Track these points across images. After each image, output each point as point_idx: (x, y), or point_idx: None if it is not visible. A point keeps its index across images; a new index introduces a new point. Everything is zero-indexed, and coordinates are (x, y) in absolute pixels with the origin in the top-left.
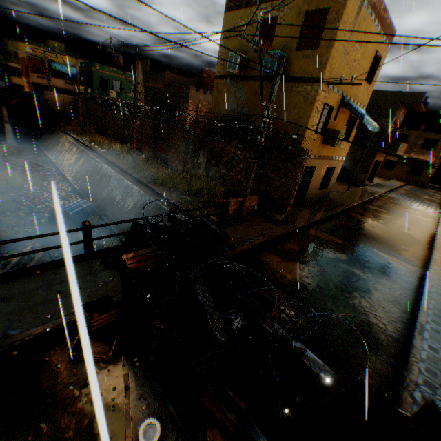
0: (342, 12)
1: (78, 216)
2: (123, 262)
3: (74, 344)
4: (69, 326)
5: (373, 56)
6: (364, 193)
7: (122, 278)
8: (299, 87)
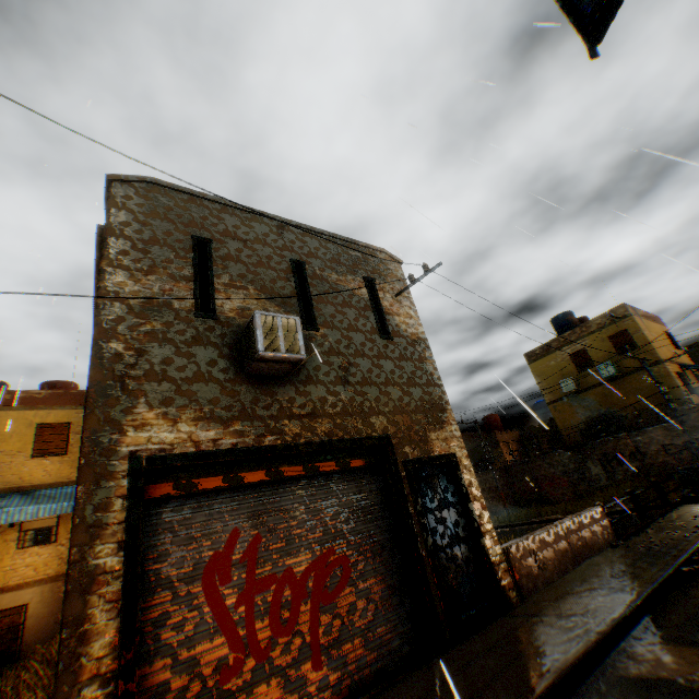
0: (636, 326)
1: None
2: None
3: None
4: None
5: (663, 334)
6: None
7: None
8: (643, 372)
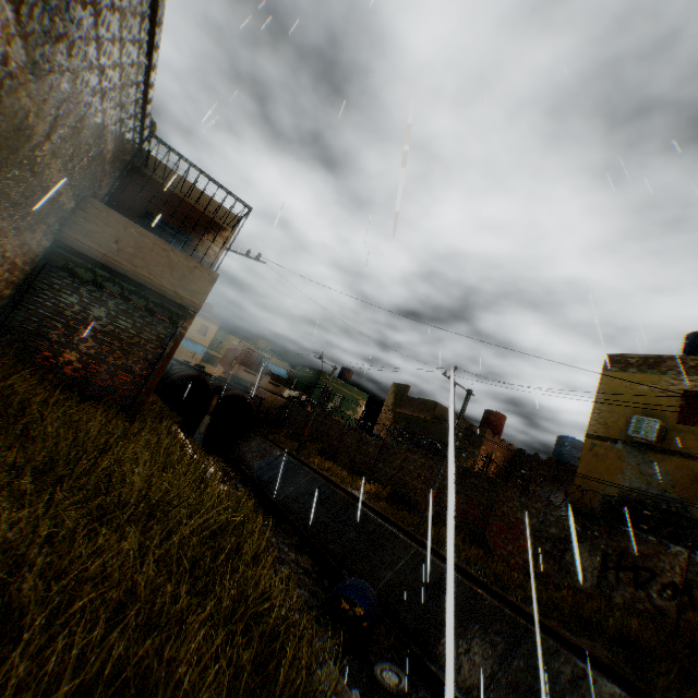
0: None
1: (371, 619)
2: None
3: None
4: None
5: None
6: None
7: None
8: None
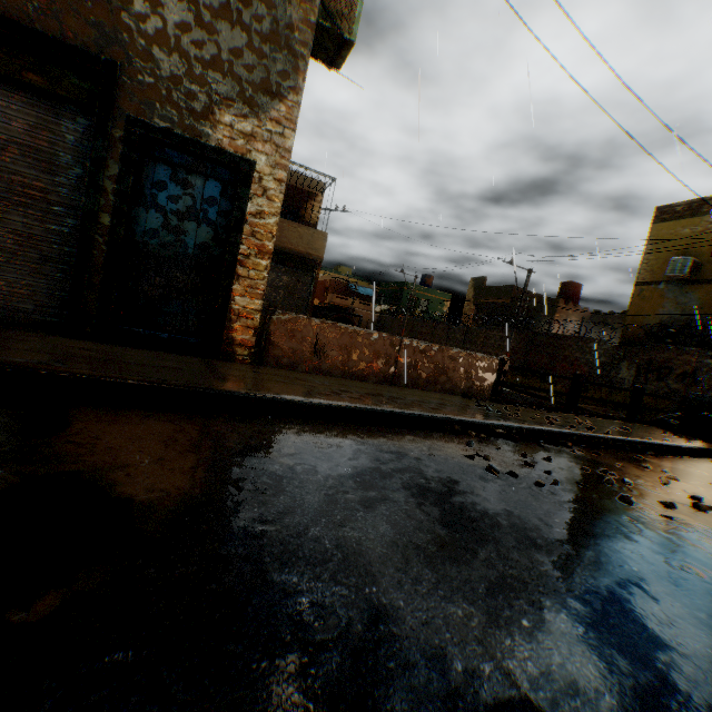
0: None
1: None
2: None
3: None
4: (708, 454)
5: None
6: None
7: None
8: None
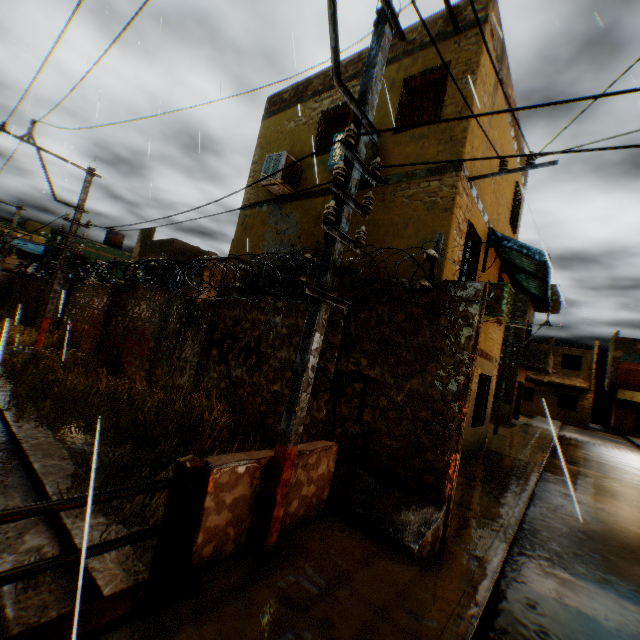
0: (476, 60)
1: None
2: None
3: None
4: None
5: (513, 187)
6: (533, 438)
7: None
8: (410, 188)
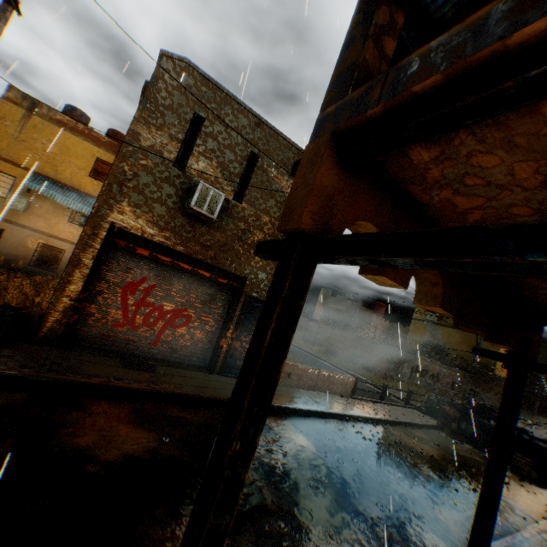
0: None
1: None
2: (442, 409)
3: (448, 430)
4: (435, 427)
5: None
6: None
7: (438, 417)
8: None
